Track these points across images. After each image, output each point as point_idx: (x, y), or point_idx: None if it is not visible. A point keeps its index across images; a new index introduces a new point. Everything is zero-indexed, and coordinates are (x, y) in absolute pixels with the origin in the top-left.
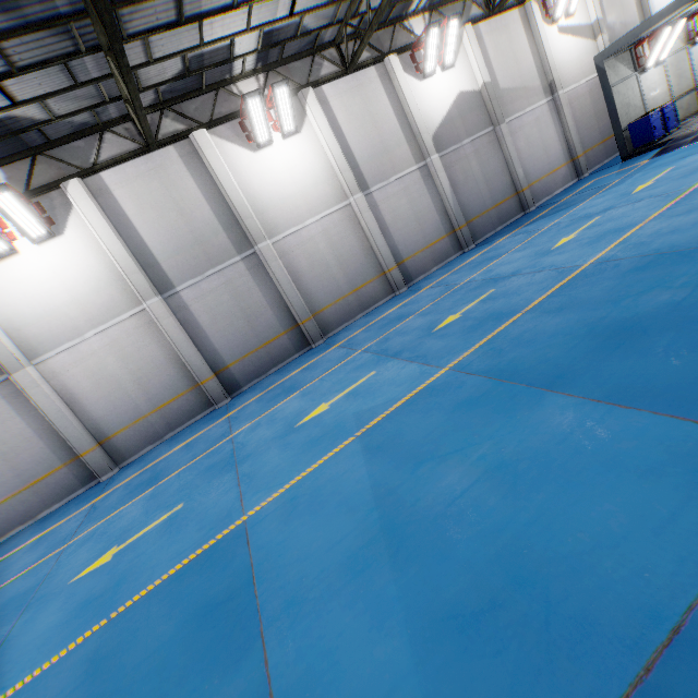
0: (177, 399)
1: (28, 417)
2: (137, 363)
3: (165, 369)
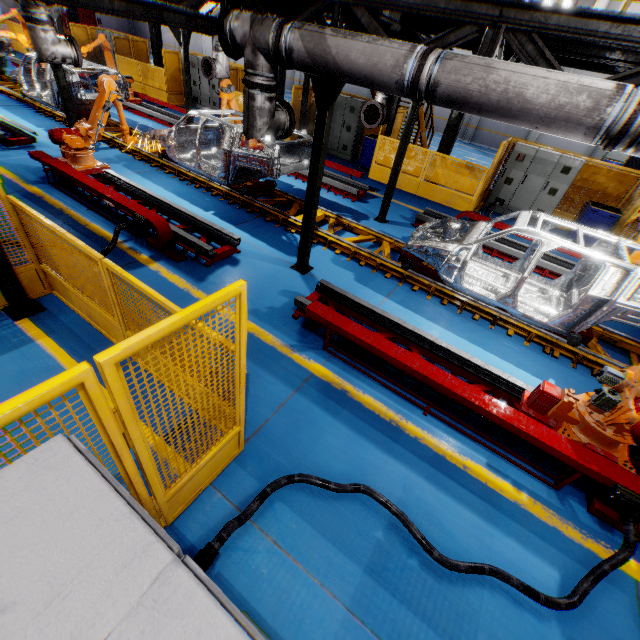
0: None
1: None
2: None
3: None
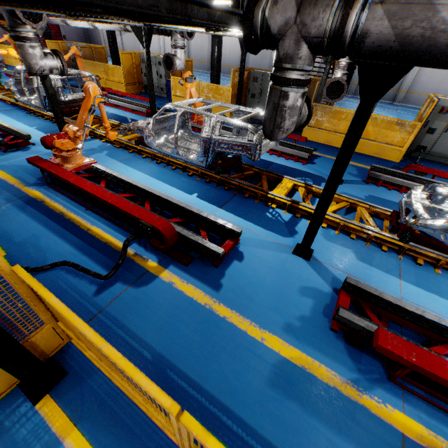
0: (233, 67)
1: (209, 44)
2: (232, 48)
3: (236, 55)
